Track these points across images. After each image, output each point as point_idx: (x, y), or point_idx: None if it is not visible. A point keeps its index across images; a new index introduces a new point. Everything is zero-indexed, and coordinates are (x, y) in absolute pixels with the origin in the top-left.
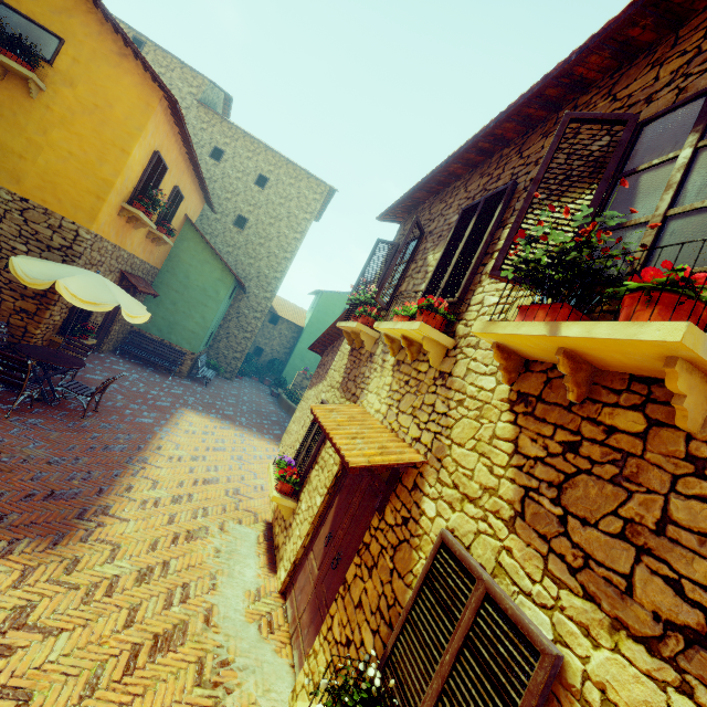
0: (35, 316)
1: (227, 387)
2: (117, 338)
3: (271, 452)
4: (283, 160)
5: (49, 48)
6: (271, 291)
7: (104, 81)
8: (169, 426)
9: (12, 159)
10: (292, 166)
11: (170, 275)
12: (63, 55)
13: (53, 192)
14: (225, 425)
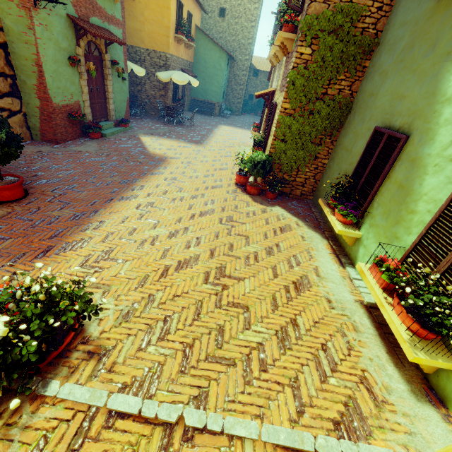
0: (165, 96)
1: (237, 118)
2: (188, 104)
3: None
4: None
5: None
6: (248, 54)
7: None
8: (217, 129)
9: (138, 33)
10: None
11: (198, 64)
12: None
13: (154, 42)
14: (238, 129)
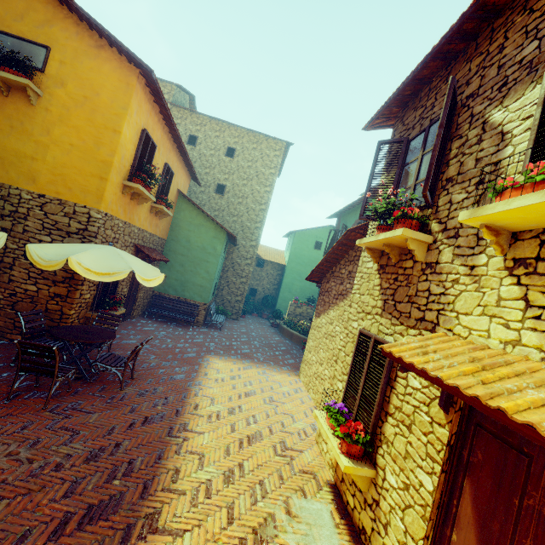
0: (67, 298)
1: (236, 327)
2: (143, 303)
3: (294, 385)
4: (244, 131)
5: (39, 58)
6: (255, 239)
7: (88, 74)
8: (200, 379)
9: (26, 163)
10: (251, 134)
11: (175, 242)
12: (51, 61)
13: (63, 183)
14: (247, 365)
